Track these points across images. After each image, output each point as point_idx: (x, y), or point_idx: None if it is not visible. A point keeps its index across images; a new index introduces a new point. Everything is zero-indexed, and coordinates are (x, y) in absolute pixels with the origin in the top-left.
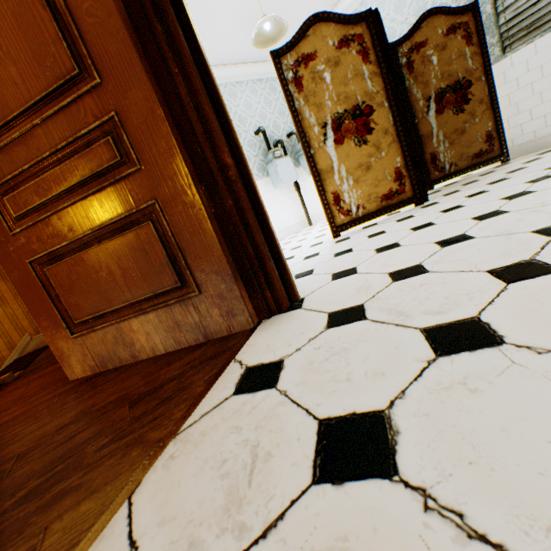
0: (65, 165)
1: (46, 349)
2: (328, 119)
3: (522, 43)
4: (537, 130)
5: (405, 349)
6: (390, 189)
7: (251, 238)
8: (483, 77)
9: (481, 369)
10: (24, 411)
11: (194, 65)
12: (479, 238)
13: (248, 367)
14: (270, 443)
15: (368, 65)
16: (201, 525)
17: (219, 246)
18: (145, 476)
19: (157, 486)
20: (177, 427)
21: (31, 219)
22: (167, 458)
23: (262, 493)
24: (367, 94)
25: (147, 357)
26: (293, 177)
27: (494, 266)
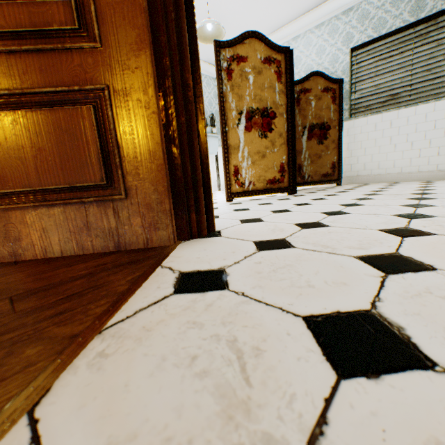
0: None
1: None
2: (244, 109)
3: (361, 115)
4: (359, 170)
5: (352, 268)
6: (274, 177)
7: (193, 159)
8: (337, 126)
9: (436, 284)
10: None
11: None
12: (354, 214)
13: (182, 272)
14: (253, 338)
15: (279, 83)
16: (191, 444)
17: (163, 155)
18: (58, 380)
19: (84, 393)
20: (102, 322)
21: None
22: (94, 356)
23: (274, 393)
24: (274, 103)
25: (34, 258)
26: None
27: (382, 228)
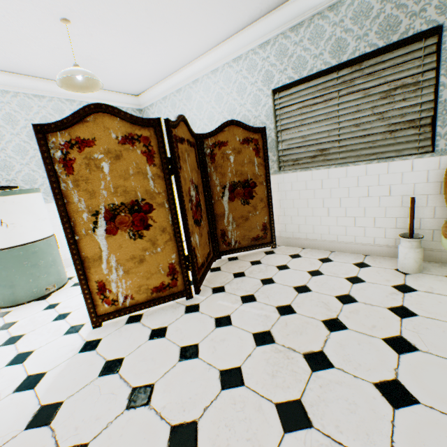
0: None
1: None
2: (102, 207)
3: (290, 169)
4: (295, 232)
5: None
6: (163, 282)
7: None
8: (265, 182)
9: None
10: None
11: None
12: None
13: None
14: None
15: (152, 166)
16: None
17: None
18: None
19: None
20: None
21: None
22: None
23: None
24: (149, 192)
25: None
26: None
27: None
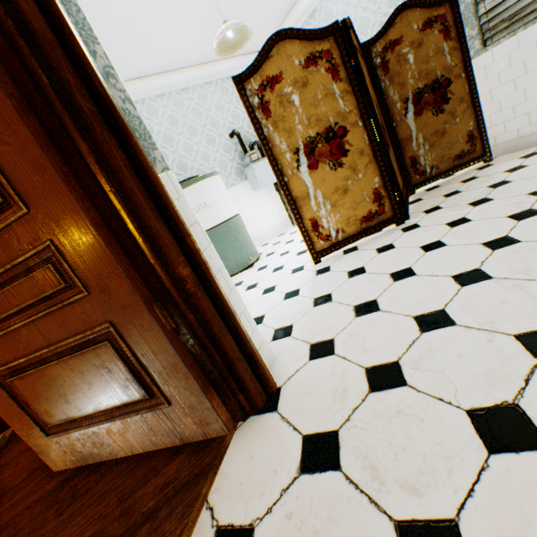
0: (8, 289)
1: None
2: (300, 144)
3: (503, 36)
4: (521, 128)
5: None
6: (369, 211)
7: (218, 346)
8: (463, 73)
9: None
10: (8, 522)
11: (133, 174)
12: (459, 326)
13: (219, 527)
14: None
15: (338, 82)
16: None
17: (184, 364)
18: None
19: None
20: None
21: None
22: None
23: None
24: (339, 114)
25: (126, 455)
26: (272, 180)
27: (475, 402)
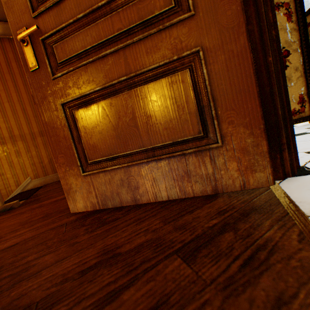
0: (117, 13)
1: (40, 189)
2: None
3: None
4: None
5: None
6: (293, 109)
7: (280, 97)
8: None
9: None
10: (32, 236)
11: None
12: None
13: None
14: None
15: (290, 23)
16: None
17: (257, 98)
18: None
19: None
20: None
21: (72, 65)
22: None
23: None
24: (286, 42)
25: (147, 202)
26: None
27: None
